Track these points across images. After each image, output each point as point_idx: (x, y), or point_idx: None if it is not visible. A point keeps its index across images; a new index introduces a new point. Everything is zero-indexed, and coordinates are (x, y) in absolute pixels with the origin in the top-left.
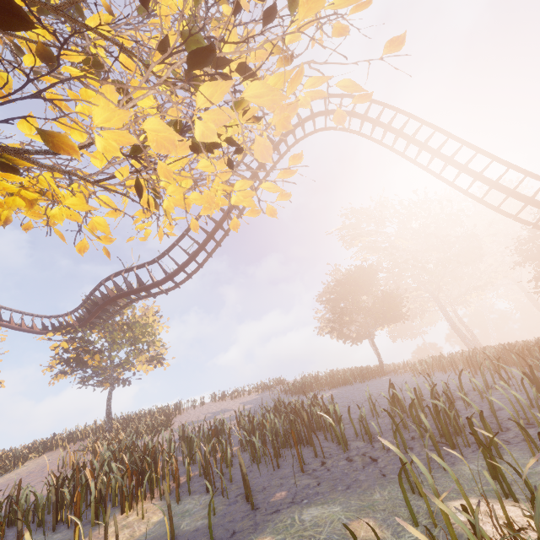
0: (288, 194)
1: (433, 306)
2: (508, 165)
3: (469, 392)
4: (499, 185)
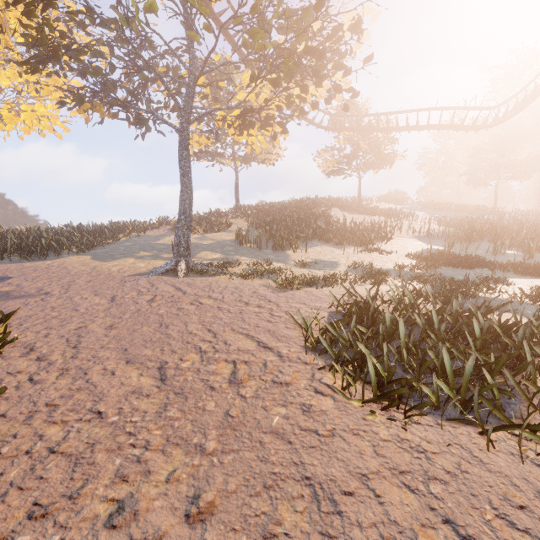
0: None
1: None
2: None
3: None
4: None
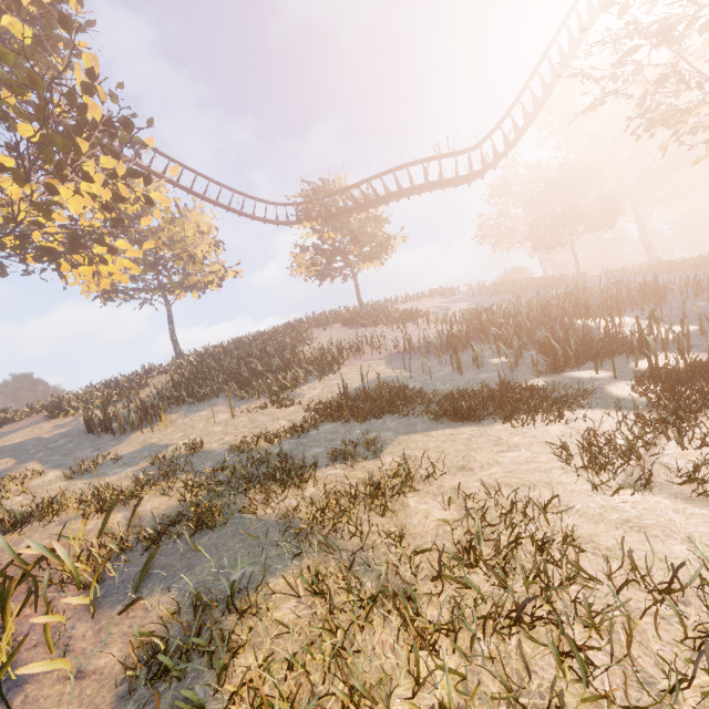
0: None
1: None
2: None
3: None
4: None
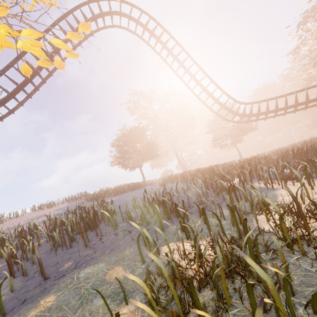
0: (76, 54)
1: (172, 151)
2: (211, 80)
3: (180, 191)
4: (206, 89)
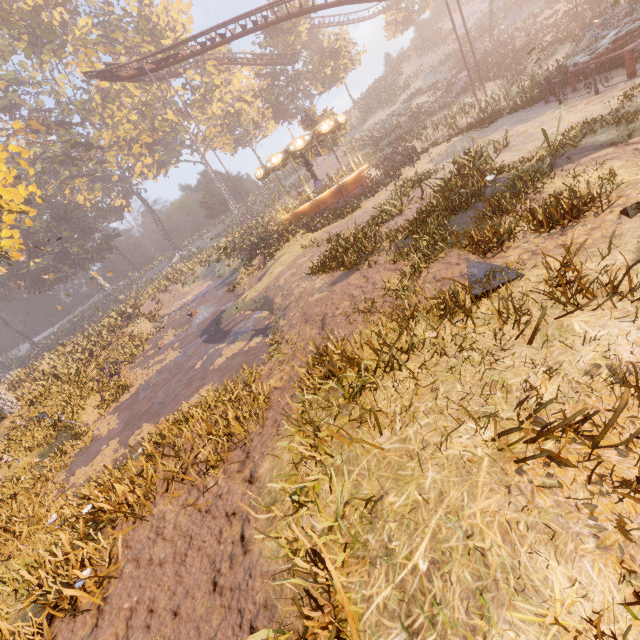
0: None
1: None
2: None
3: None
4: None
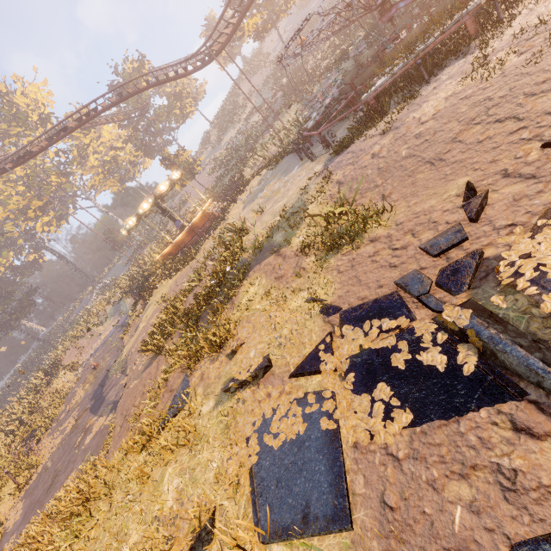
0: None
1: None
2: None
3: None
4: None
